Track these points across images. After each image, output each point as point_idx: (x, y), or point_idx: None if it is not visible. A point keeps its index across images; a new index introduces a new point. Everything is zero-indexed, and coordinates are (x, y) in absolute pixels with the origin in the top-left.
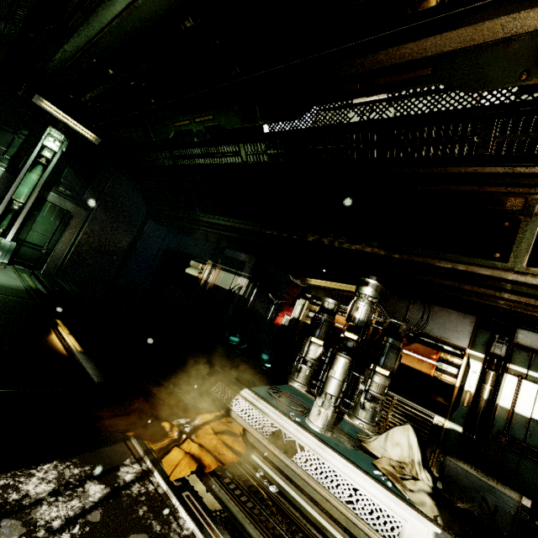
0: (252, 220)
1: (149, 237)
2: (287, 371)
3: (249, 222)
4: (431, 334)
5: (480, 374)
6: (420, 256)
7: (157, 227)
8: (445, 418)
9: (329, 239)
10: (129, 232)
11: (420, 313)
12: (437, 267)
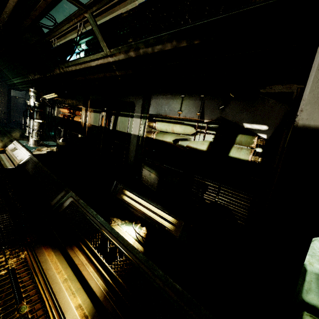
0: (19, 76)
1: (16, 99)
2: (56, 137)
3: (20, 77)
4: (77, 105)
5: (84, 115)
6: (43, 74)
7: (18, 92)
8: (80, 134)
9: (32, 76)
10: (4, 98)
11: (75, 99)
12: (48, 76)
